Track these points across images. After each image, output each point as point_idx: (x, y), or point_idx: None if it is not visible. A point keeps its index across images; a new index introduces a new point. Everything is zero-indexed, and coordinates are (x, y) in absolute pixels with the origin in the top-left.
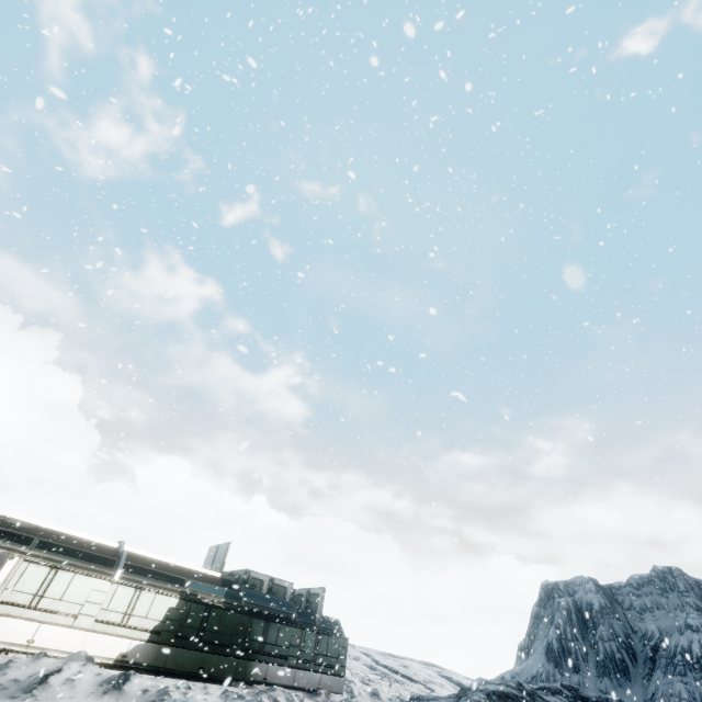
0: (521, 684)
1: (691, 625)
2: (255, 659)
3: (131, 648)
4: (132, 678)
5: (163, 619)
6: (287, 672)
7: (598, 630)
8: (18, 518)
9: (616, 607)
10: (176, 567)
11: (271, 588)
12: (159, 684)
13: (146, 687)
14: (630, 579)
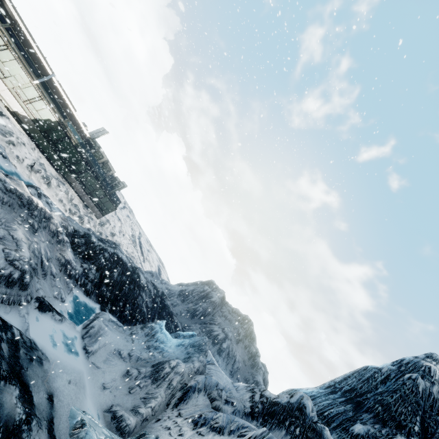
0: (137, 269)
1: (224, 329)
2: (72, 174)
3: (23, 114)
4: (4, 117)
5: (44, 120)
6: (82, 191)
7: (203, 303)
8: (10, 7)
9: (219, 307)
10: (71, 111)
11: (105, 163)
12: (18, 134)
13: (7, 125)
14: (235, 308)
